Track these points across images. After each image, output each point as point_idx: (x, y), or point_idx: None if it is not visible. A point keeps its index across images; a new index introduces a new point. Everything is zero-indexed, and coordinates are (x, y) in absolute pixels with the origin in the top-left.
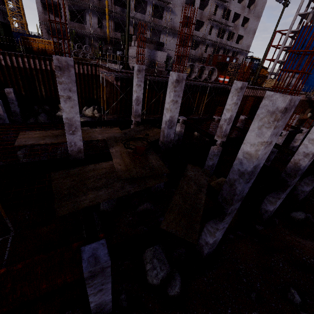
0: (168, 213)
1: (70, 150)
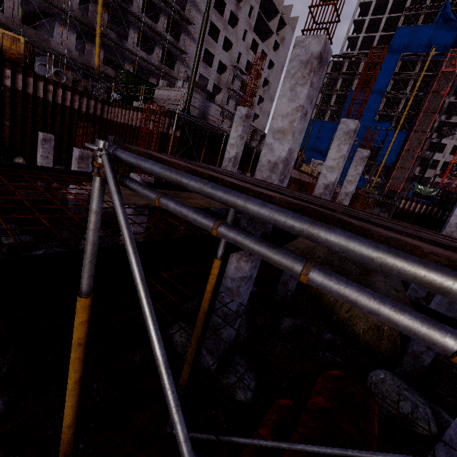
0: None
1: None
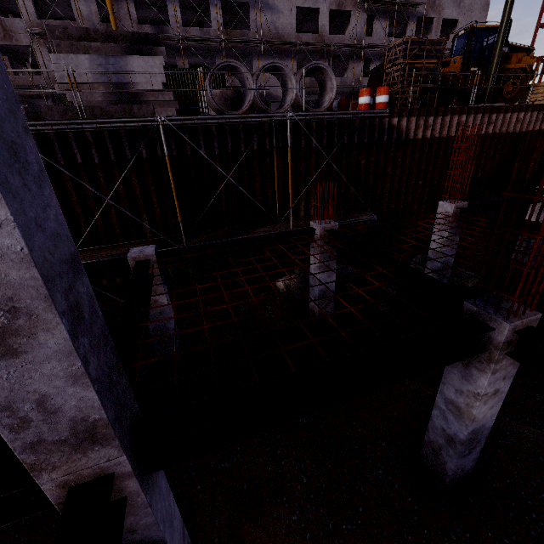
0: None
1: None
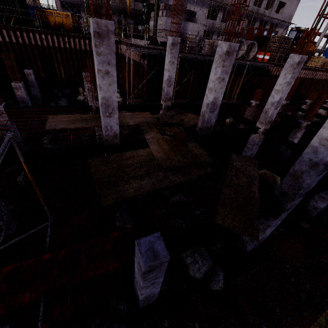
0: (220, 207)
1: (106, 135)
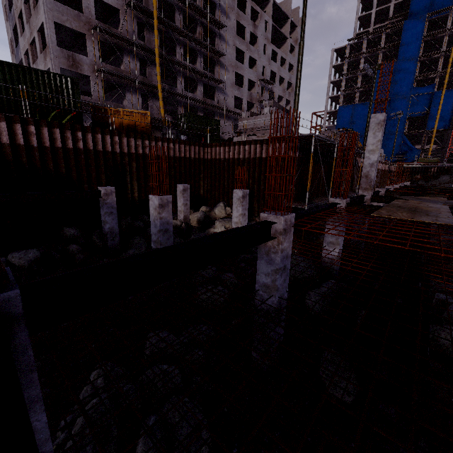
0: None
1: None
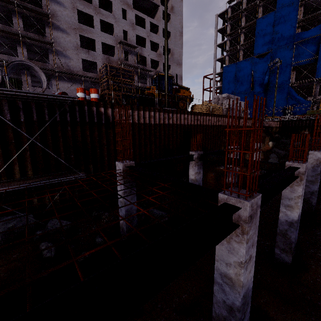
0: None
1: None
